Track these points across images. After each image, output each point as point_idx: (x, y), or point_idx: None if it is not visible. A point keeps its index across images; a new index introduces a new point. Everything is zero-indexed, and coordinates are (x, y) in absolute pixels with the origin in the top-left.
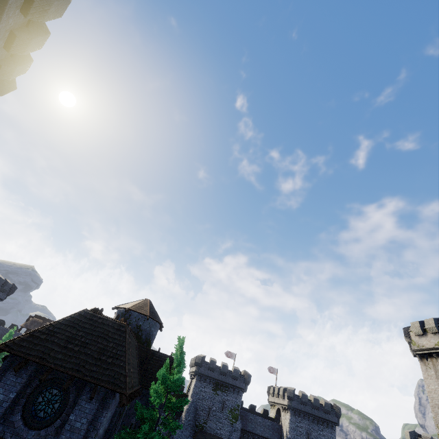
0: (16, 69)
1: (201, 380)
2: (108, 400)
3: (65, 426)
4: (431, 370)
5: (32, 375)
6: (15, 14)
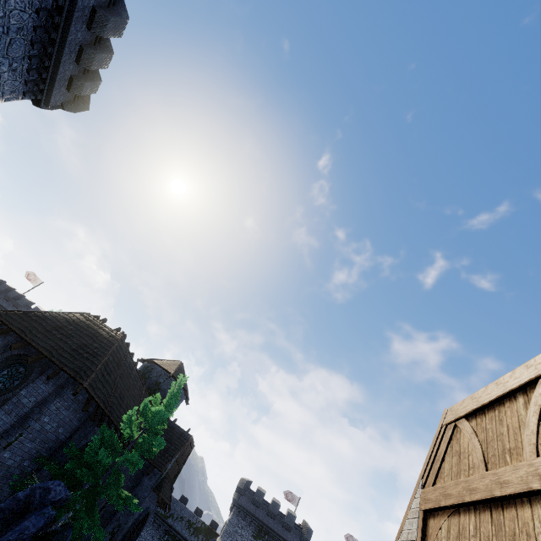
0: (85, 85)
1: (239, 515)
2: (66, 389)
3: (13, 398)
4: None
5: (8, 347)
6: (83, 29)
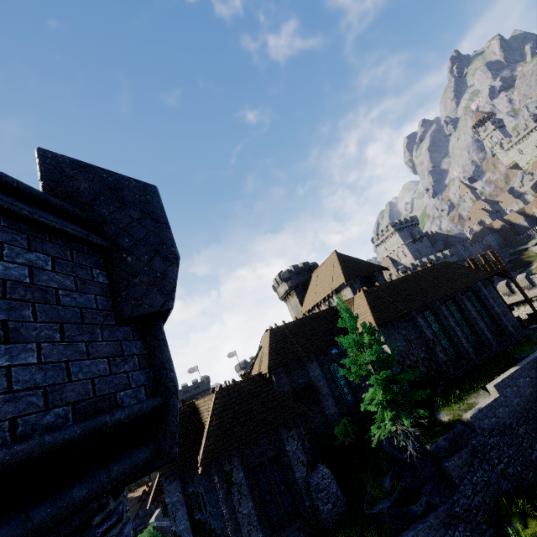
0: None
1: None
2: None
3: None
4: (290, 306)
5: None
6: None
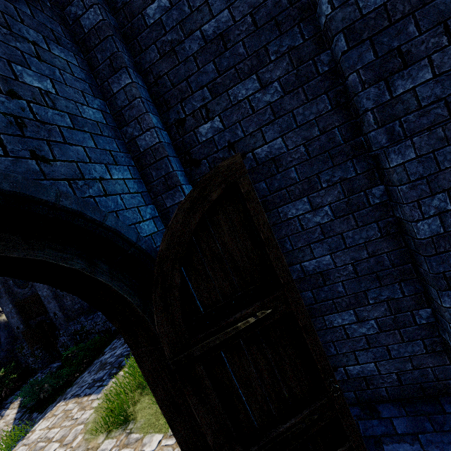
0: None
1: None
2: None
3: None
4: None
5: None
6: None
